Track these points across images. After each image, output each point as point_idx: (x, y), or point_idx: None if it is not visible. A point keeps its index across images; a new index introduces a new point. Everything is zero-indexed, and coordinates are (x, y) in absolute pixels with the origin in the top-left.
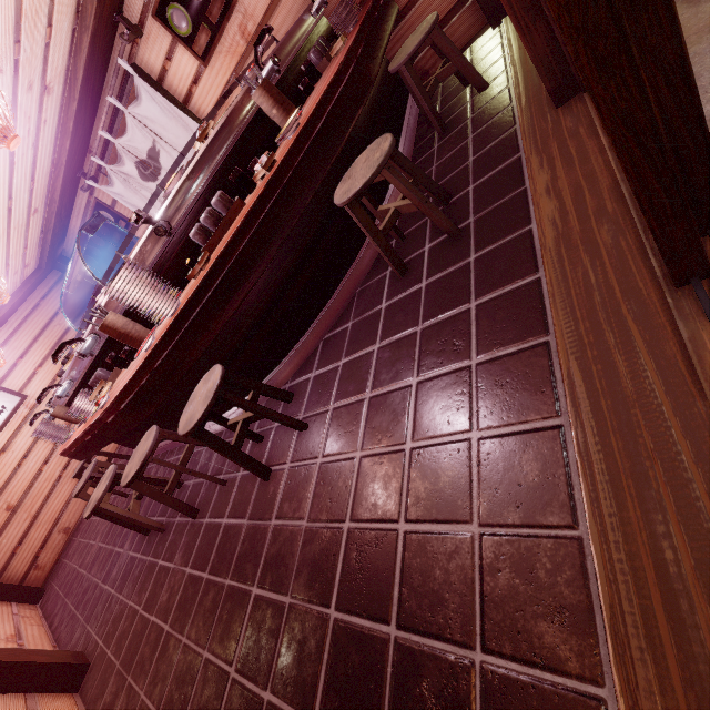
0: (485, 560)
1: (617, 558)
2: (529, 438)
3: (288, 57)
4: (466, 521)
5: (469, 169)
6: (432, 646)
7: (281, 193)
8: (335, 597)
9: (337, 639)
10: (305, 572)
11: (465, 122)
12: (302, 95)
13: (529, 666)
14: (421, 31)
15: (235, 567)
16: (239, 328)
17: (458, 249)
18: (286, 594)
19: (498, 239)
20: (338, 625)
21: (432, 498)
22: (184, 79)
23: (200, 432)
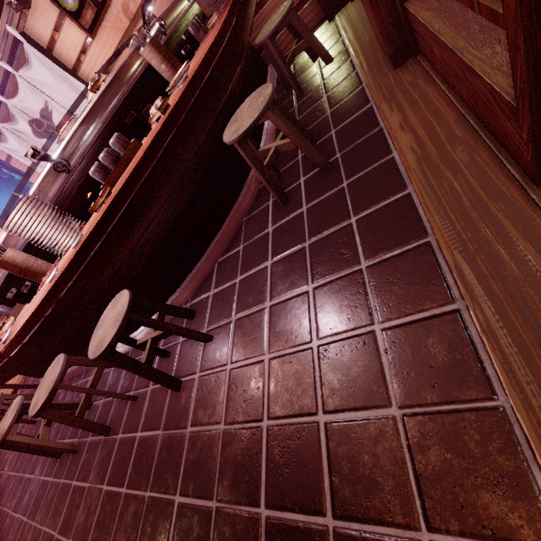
0: (412, 440)
1: None
2: (430, 324)
3: (171, 26)
4: (385, 406)
5: (329, 118)
6: (374, 532)
7: (176, 132)
8: (264, 495)
9: (272, 538)
10: (229, 474)
11: (318, 86)
12: (184, 59)
13: (481, 539)
14: (280, 13)
15: (154, 478)
16: (141, 257)
17: (331, 178)
18: (212, 498)
19: (365, 167)
20: (271, 523)
21: (346, 388)
22: (73, 49)
23: (111, 354)
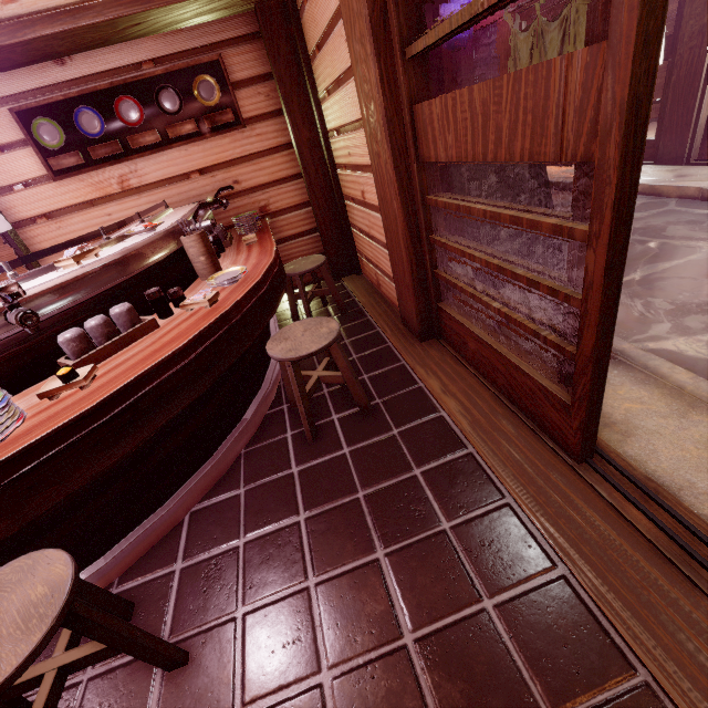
0: None
1: (686, 688)
2: (544, 593)
3: None
4: None
5: (357, 362)
6: None
7: (227, 330)
8: None
9: None
10: None
11: None
12: None
13: None
14: (312, 261)
15: None
16: None
17: (375, 422)
18: None
19: (415, 419)
20: None
21: (477, 702)
22: (11, 174)
23: None
